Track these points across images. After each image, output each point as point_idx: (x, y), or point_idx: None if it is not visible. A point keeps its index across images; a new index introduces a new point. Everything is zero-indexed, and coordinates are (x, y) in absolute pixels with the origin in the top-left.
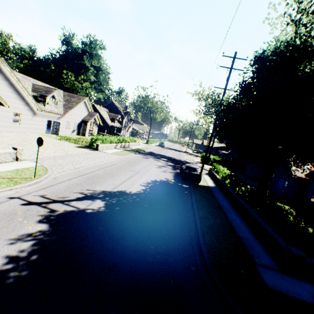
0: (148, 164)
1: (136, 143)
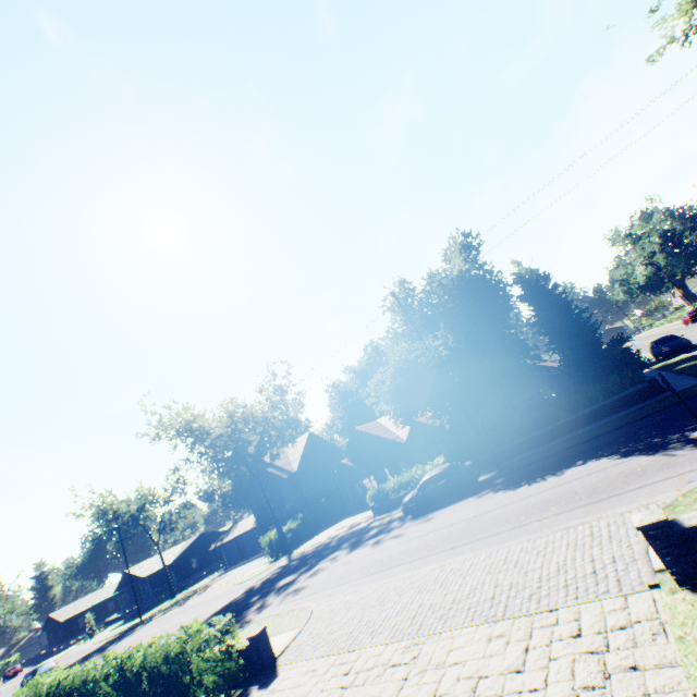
0: (375, 552)
1: None
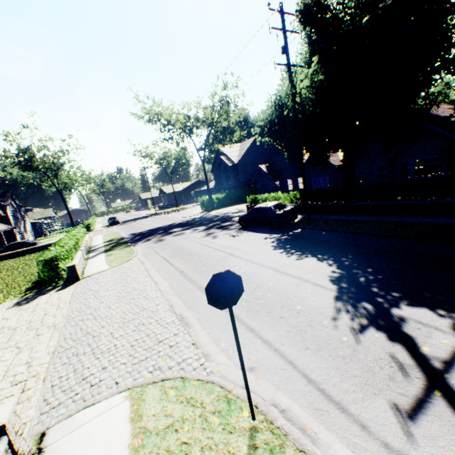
0: (193, 242)
1: (89, 237)
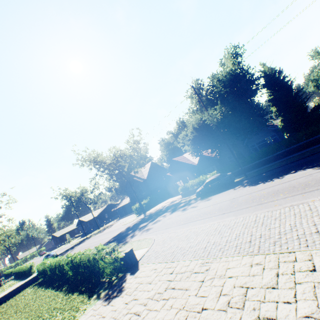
0: (183, 214)
1: None
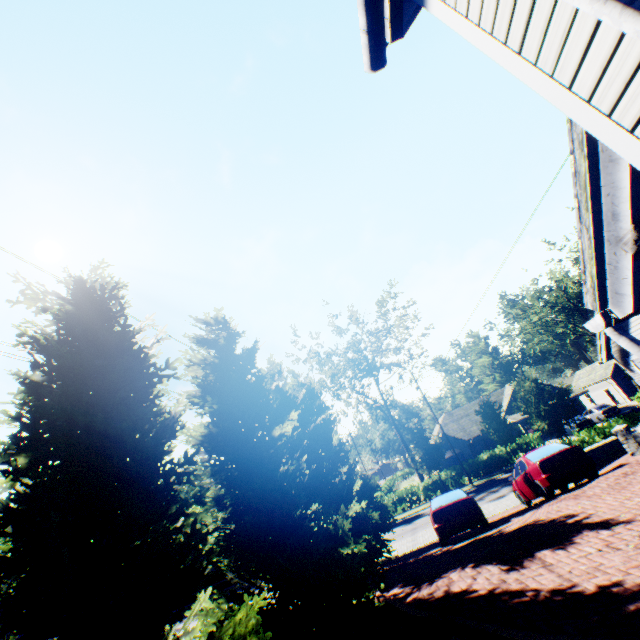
0: None
1: None
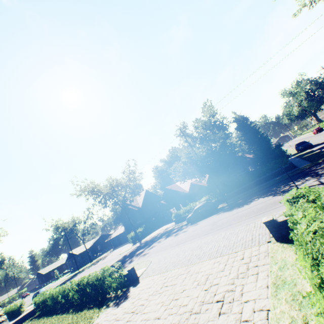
0: (176, 238)
1: None
